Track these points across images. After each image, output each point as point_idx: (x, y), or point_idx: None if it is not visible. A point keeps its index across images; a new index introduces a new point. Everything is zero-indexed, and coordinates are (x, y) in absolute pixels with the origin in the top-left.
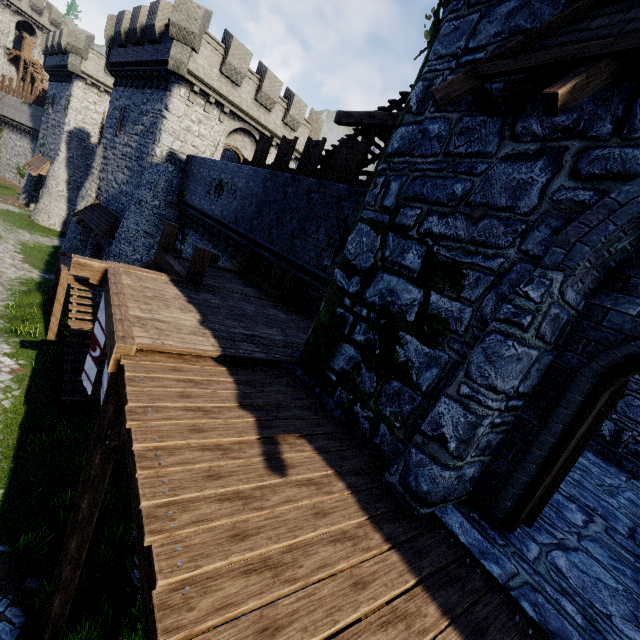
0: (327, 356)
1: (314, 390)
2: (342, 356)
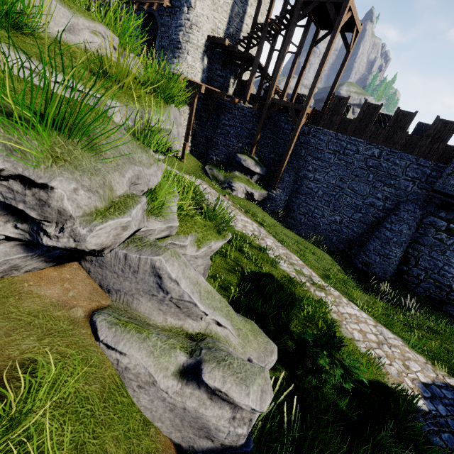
0: None
1: None
2: None
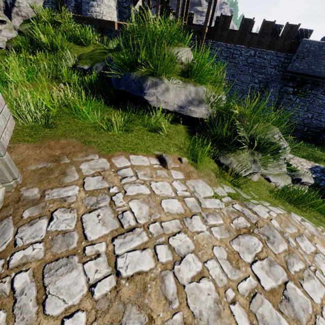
0: None
1: None
2: None
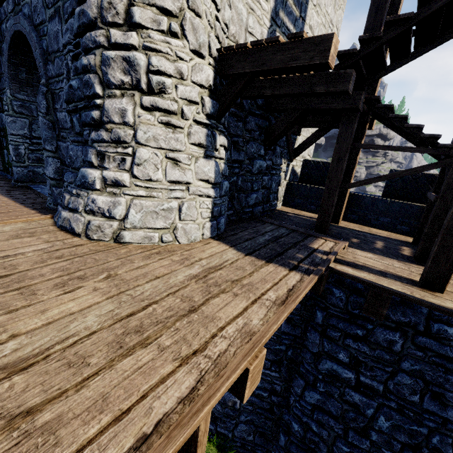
0: (4, 160)
1: (4, 175)
2: (6, 156)
